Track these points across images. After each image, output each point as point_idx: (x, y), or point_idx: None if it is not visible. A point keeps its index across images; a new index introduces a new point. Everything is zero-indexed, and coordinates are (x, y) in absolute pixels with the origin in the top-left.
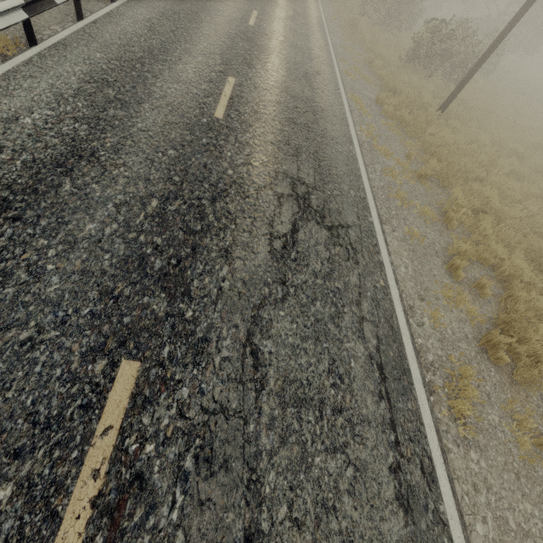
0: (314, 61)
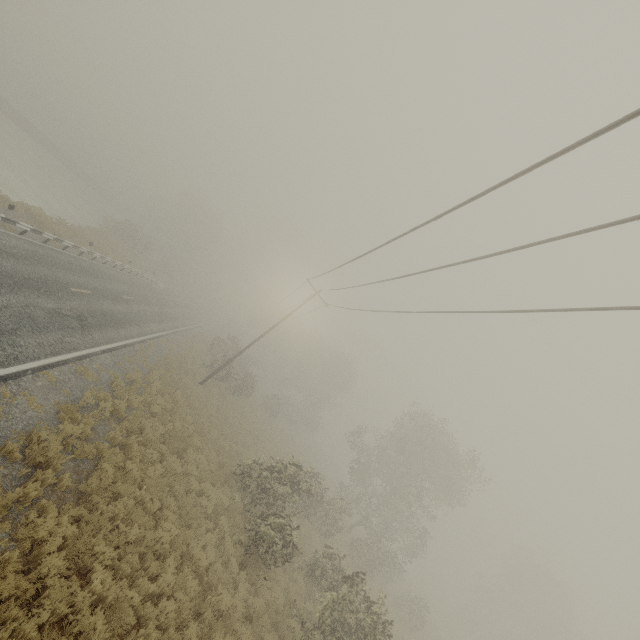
0: (144, 324)
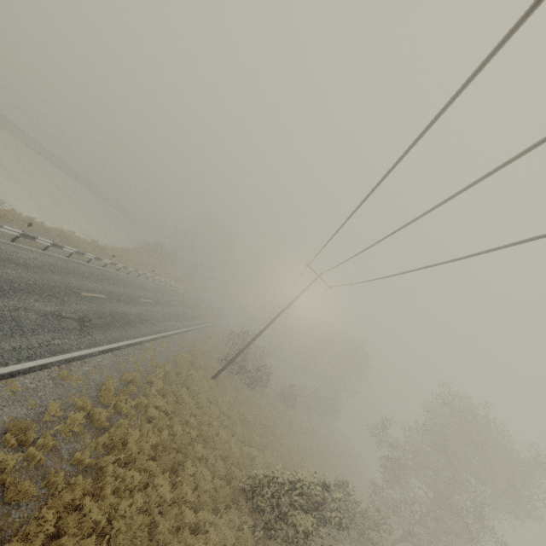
0: (159, 323)
